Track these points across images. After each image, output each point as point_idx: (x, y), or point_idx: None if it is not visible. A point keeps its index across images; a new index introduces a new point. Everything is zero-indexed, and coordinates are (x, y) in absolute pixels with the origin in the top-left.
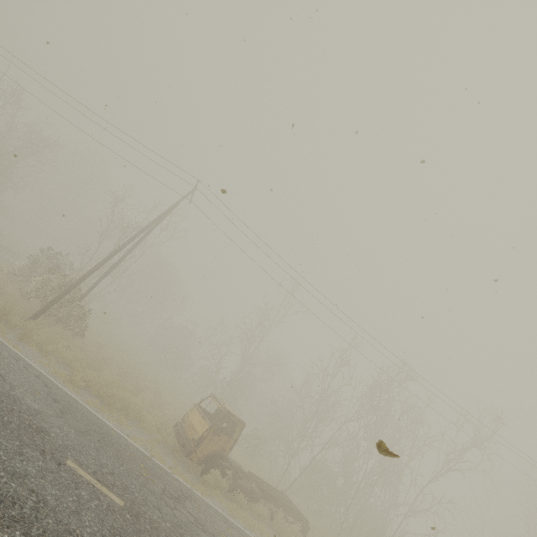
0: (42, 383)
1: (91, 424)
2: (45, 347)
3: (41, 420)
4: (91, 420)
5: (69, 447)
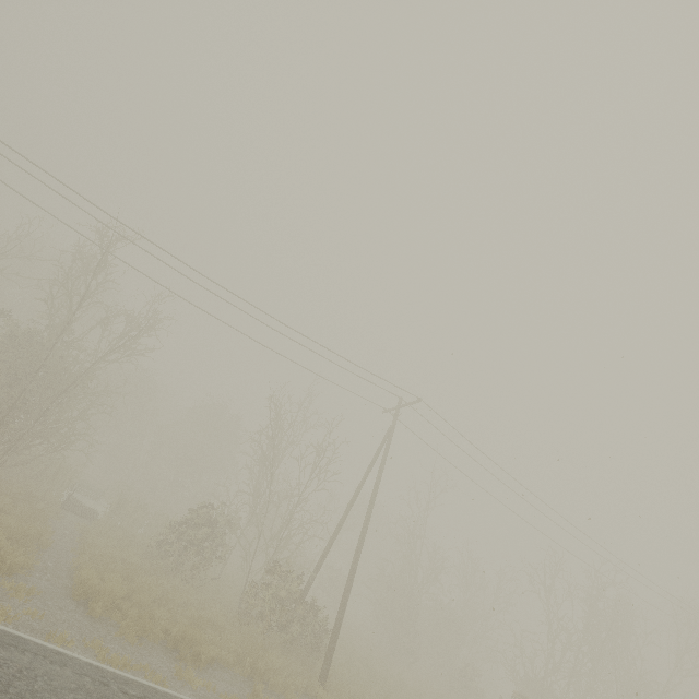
0: None
1: None
2: None
3: None
4: None
5: None
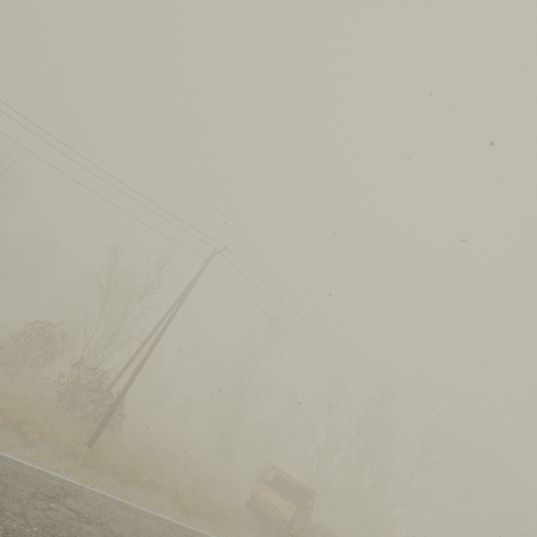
0: None
1: None
2: (140, 480)
3: None
4: None
5: None
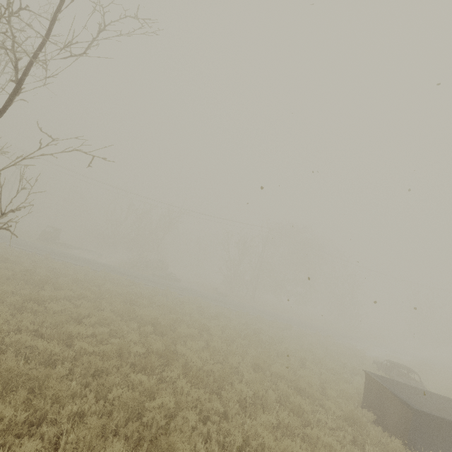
0: None
1: None
2: None
3: None
4: None
5: None
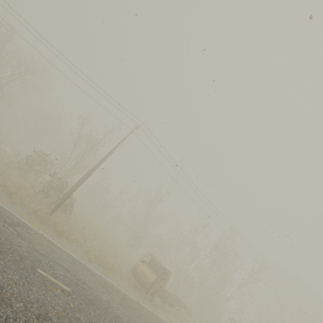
0: (91, 274)
1: (118, 294)
2: (69, 237)
3: (112, 308)
4: (115, 291)
5: (128, 321)
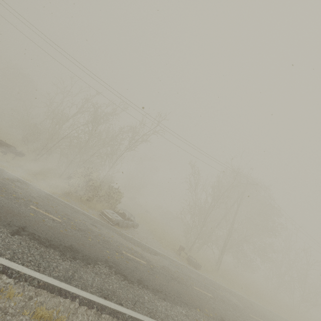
0: None
1: None
2: None
3: None
4: None
5: None
